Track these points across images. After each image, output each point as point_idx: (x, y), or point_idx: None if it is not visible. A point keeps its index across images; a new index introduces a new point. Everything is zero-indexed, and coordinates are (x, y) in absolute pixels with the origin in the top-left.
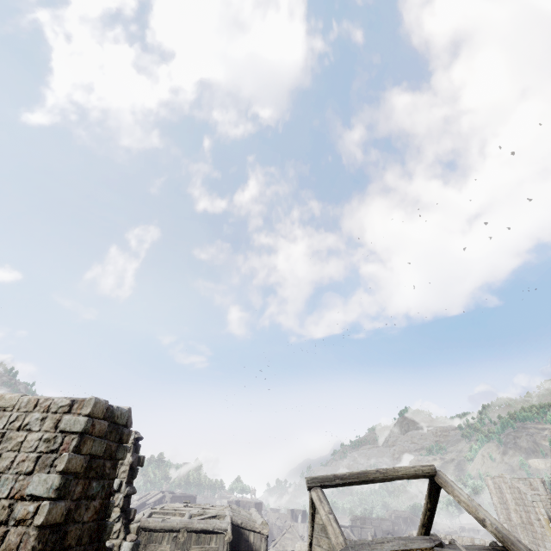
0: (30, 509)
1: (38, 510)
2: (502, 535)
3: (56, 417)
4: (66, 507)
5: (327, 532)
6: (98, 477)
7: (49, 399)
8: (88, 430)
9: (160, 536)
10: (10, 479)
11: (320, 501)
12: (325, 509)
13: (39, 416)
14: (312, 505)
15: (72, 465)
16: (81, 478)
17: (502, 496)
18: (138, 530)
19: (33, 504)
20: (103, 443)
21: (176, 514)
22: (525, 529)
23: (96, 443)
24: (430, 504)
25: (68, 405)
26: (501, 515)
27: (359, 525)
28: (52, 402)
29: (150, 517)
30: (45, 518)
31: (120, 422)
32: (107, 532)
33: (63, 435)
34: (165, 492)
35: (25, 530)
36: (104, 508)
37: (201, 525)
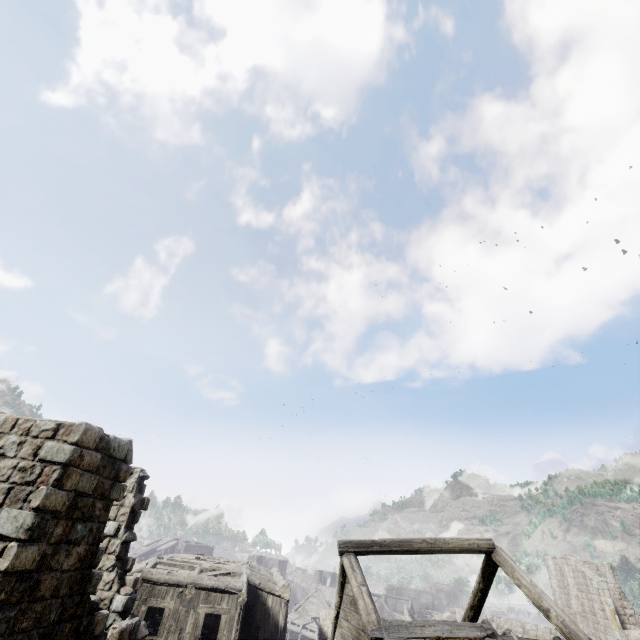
0: None
1: (3, 553)
2: (569, 630)
3: (36, 443)
4: (40, 551)
5: (358, 607)
6: (85, 519)
7: (30, 420)
8: (74, 461)
9: (164, 591)
10: None
11: (353, 569)
12: (357, 579)
13: (16, 439)
14: (343, 573)
15: (51, 502)
16: (62, 518)
17: (563, 579)
18: (135, 583)
19: None
20: (94, 479)
21: (185, 567)
22: (586, 618)
23: (84, 478)
24: (482, 585)
25: (52, 429)
26: (559, 600)
27: (395, 596)
28: (34, 424)
29: (154, 568)
30: (10, 563)
31: (118, 455)
32: (92, 584)
33: (42, 464)
34: (179, 539)
35: None
36: (91, 556)
37: (212, 582)
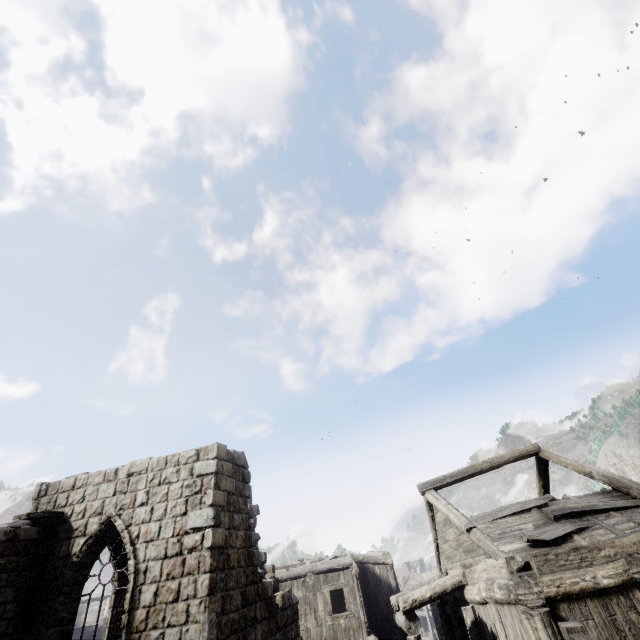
0: (197, 538)
1: (204, 538)
2: (608, 478)
3: (188, 467)
4: (223, 533)
5: (450, 519)
6: (237, 511)
7: (176, 454)
8: (220, 469)
9: (289, 585)
10: (170, 523)
11: (436, 499)
12: (442, 503)
13: (172, 470)
14: (430, 508)
15: (217, 499)
16: (225, 511)
17: None
18: (273, 569)
19: (197, 535)
20: (233, 482)
21: (297, 565)
22: None
23: (228, 482)
24: (542, 481)
25: (195, 454)
26: None
27: None
28: (180, 456)
29: None
30: (212, 541)
31: (240, 463)
32: (256, 558)
33: (200, 478)
34: None
35: (199, 554)
36: (248, 538)
37: (326, 565)
